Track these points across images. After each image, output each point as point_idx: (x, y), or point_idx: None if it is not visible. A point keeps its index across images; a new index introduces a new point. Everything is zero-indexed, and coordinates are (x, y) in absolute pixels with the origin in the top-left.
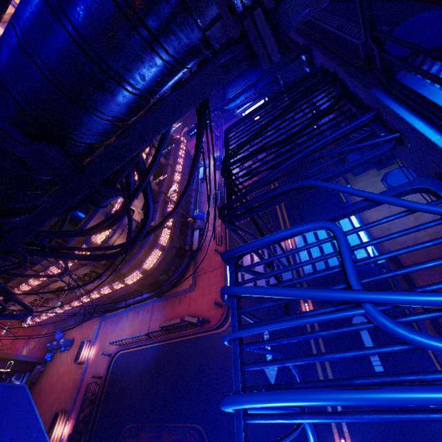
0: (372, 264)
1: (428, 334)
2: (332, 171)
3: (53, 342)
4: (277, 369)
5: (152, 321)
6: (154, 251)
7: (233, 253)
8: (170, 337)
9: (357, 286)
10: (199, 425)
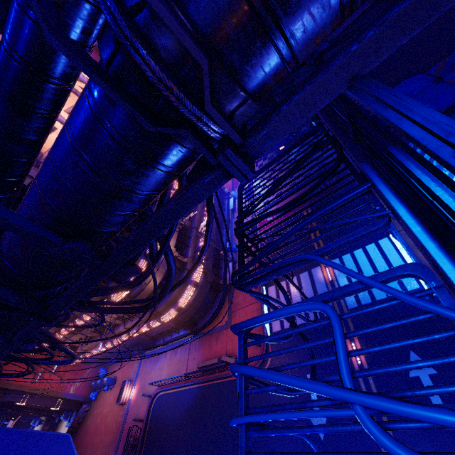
0: (426, 296)
1: (412, 450)
2: (331, 244)
3: (97, 381)
4: (326, 421)
5: (190, 360)
6: (188, 287)
7: (241, 327)
8: (208, 378)
9: (348, 383)
10: None
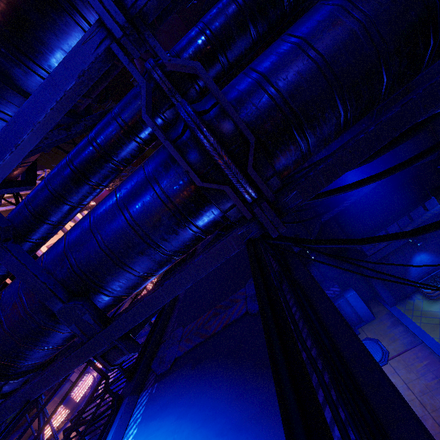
0: None
1: None
2: None
3: None
4: None
5: None
6: None
7: None
8: None
9: None
10: None
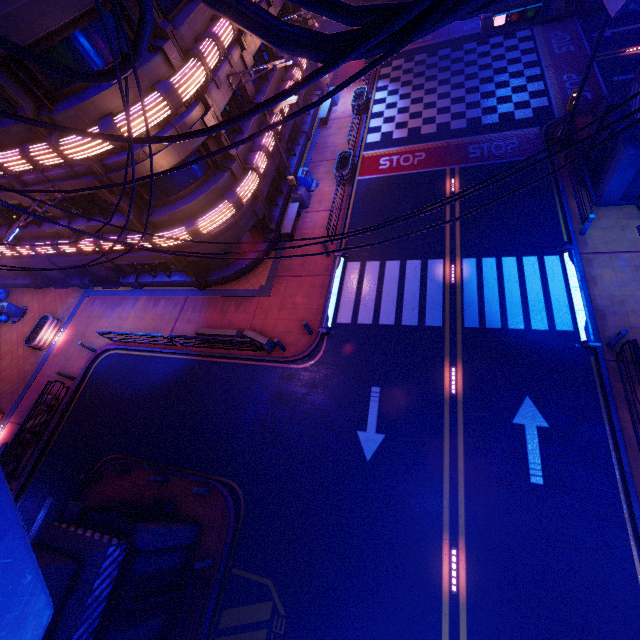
0: (577, 343)
1: None
2: None
3: None
4: (381, 443)
5: (180, 321)
6: (223, 203)
7: None
8: (209, 353)
9: None
10: (235, 483)
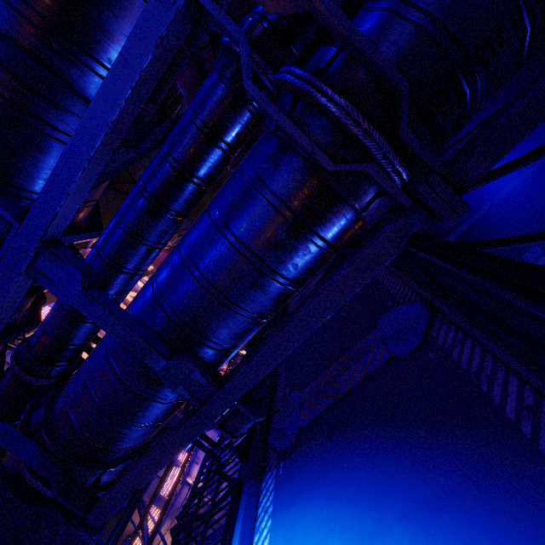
0: None
1: None
2: None
3: None
4: None
5: None
6: None
7: None
8: None
9: None
10: None
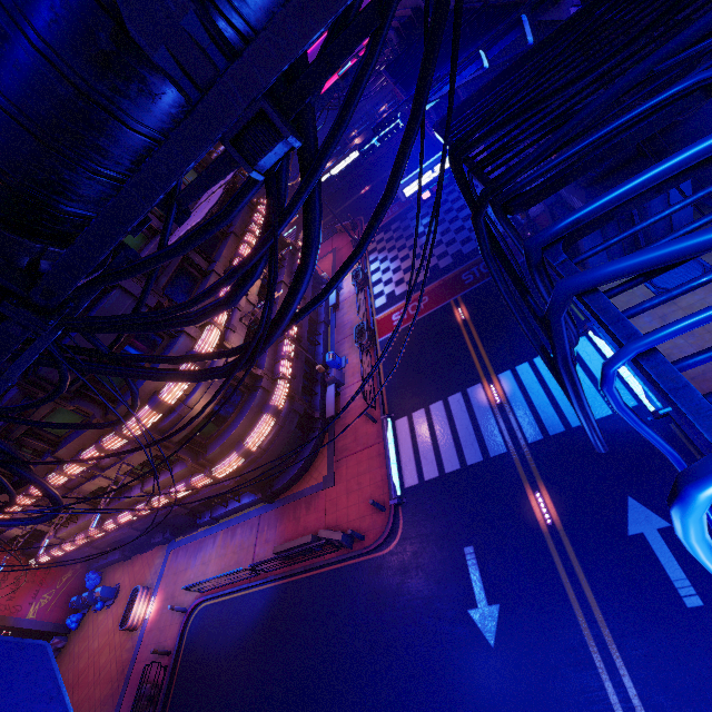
0: (648, 416)
1: None
2: None
3: (82, 594)
4: (498, 616)
5: (259, 544)
6: (263, 417)
7: (557, 227)
8: (293, 570)
9: None
10: None
